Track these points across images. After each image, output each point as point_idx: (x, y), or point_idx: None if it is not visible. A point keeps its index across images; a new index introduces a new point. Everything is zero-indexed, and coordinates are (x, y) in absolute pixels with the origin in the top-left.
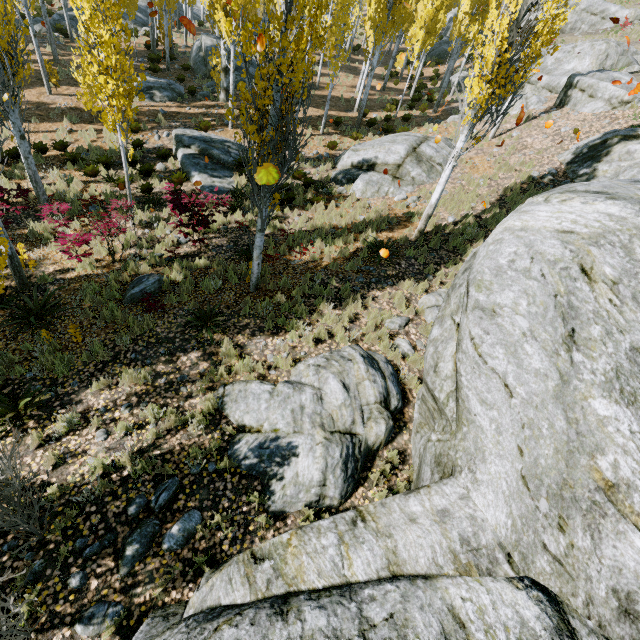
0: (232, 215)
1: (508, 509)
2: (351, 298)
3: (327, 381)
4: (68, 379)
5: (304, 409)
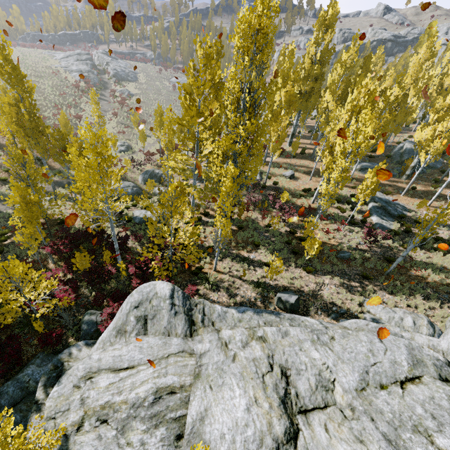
0: (386, 240)
1: (448, 344)
2: (434, 300)
3: (407, 317)
4: (319, 270)
5: (394, 318)
